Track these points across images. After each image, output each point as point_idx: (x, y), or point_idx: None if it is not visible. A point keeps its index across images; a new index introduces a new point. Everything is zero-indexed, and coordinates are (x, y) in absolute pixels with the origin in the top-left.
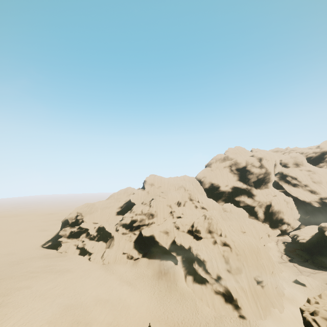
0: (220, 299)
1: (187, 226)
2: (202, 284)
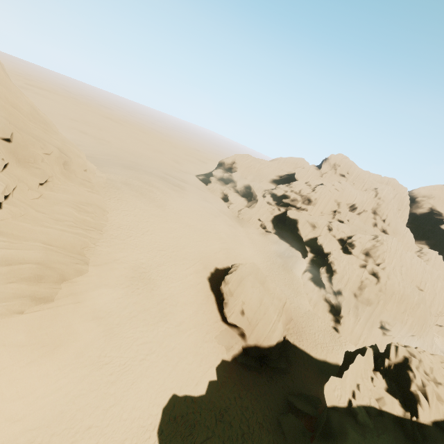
0: (326, 306)
1: (342, 234)
2: (317, 286)
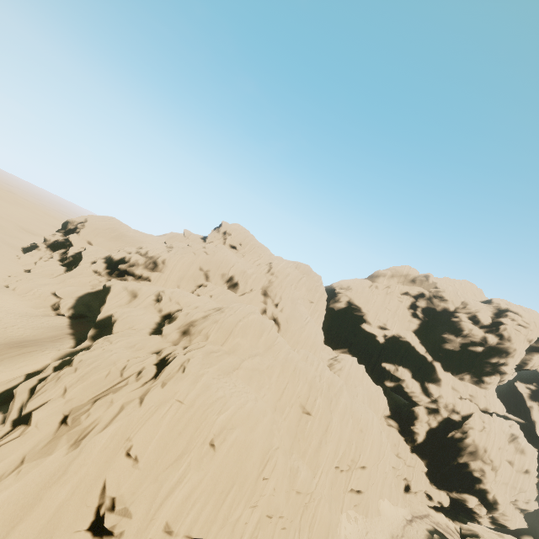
0: None
1: (175, 305)
2: None
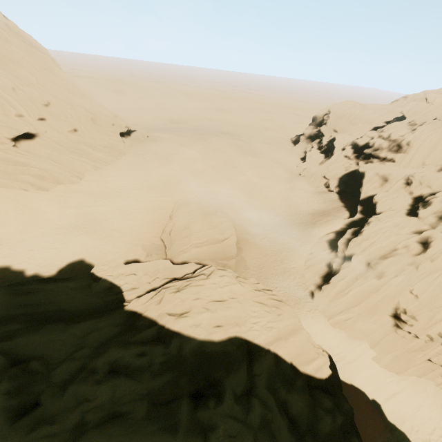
0: (323, 270)
1: (425, 189)
2: (331, 248)
